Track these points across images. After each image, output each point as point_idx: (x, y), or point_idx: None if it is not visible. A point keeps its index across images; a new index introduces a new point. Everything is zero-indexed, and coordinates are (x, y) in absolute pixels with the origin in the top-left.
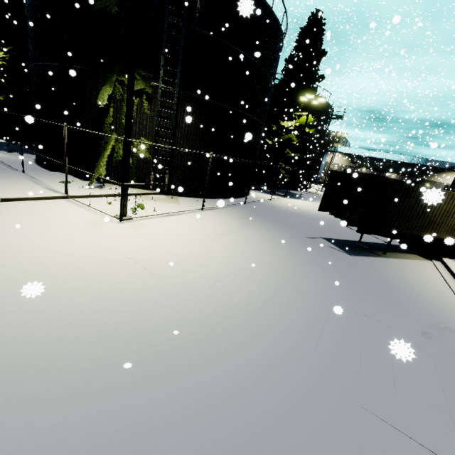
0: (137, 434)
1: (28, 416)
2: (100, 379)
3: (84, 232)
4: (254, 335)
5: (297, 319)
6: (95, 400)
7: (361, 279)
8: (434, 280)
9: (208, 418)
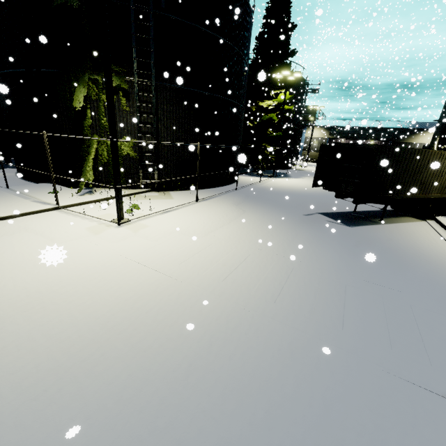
0: None
1: None
2: (139, 396)
3: (84, 242)
4: (280, 323)
5: (317, 299)
6: (140, 419)
7: (366, 249)
8: (433, 239)
9: (258, 417)
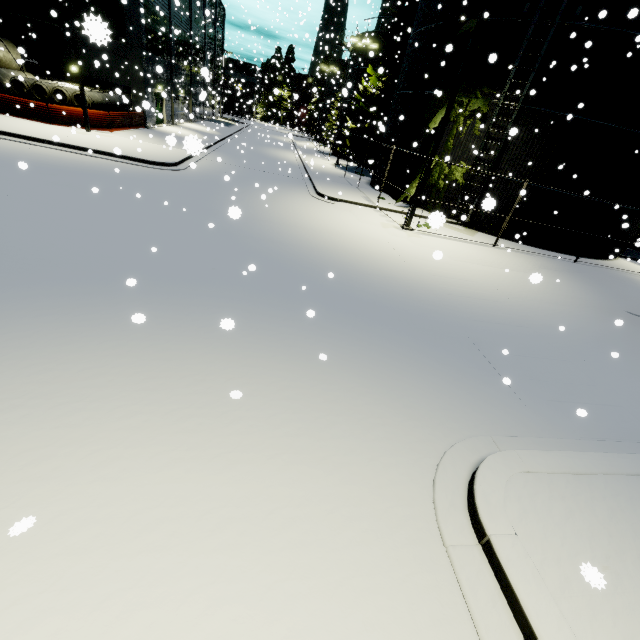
0: (350, 279)
1: (322, 260)
2: (347, 266)
3: (374, 227)
4: (435, 296)
5: (483, 311)
6: (342, 268)
7: (637, 352)
8: None
9: (379, 292)
